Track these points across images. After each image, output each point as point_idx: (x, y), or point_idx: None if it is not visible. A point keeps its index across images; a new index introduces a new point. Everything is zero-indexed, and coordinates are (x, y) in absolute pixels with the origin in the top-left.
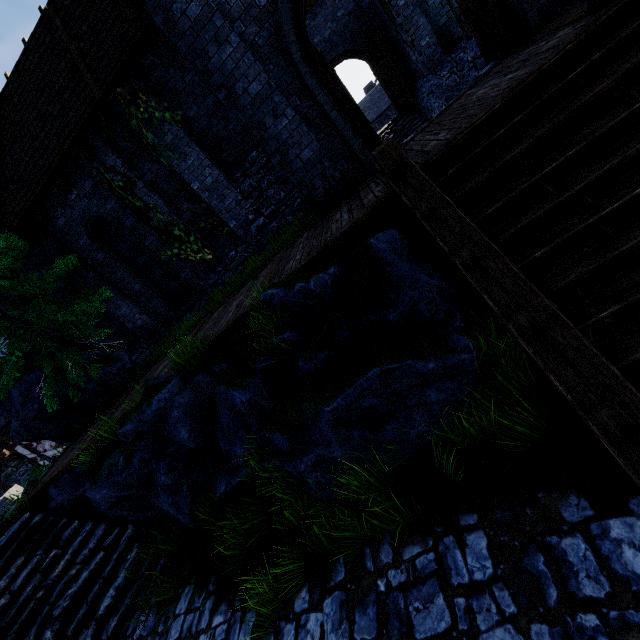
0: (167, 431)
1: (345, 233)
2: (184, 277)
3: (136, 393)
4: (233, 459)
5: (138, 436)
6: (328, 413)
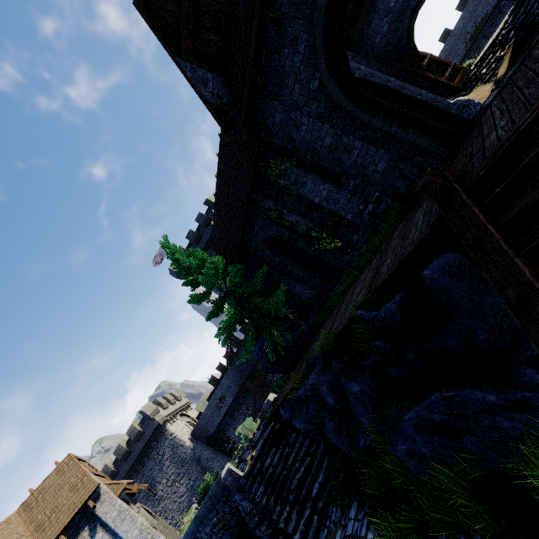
0: (321, 397)
1: (413, 251)
2: (327, 261)
3: (310, 354)
4: (363, 425)
5: (307, 397)
6: (407, 420)
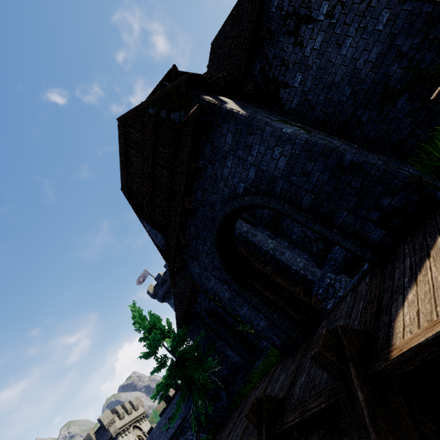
0: None
1: None
2: (251, 338)
3: None
4: None
5: None
6: None
